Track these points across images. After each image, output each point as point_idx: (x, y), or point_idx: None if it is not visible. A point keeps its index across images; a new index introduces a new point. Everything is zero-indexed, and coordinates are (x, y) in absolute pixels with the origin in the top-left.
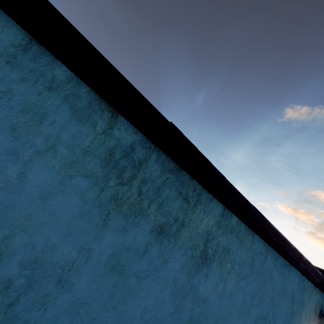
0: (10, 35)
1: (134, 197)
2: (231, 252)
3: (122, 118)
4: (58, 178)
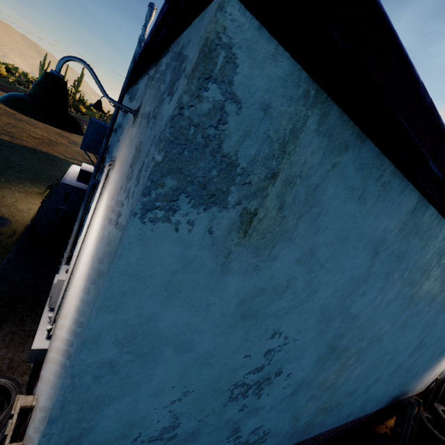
0: (408, 204)
1: (430, 283)
2: None
3: None
4: (397, 292)
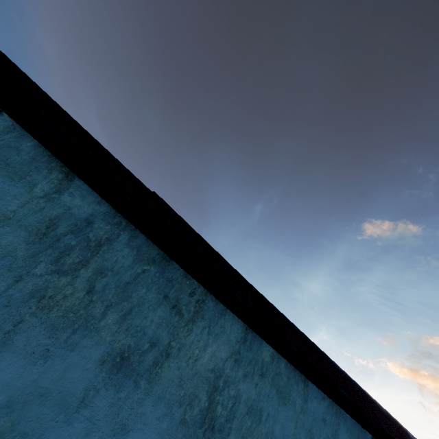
0: None
1: (79, 297)
2: (265, 417)
3: (80, 181)
4: None
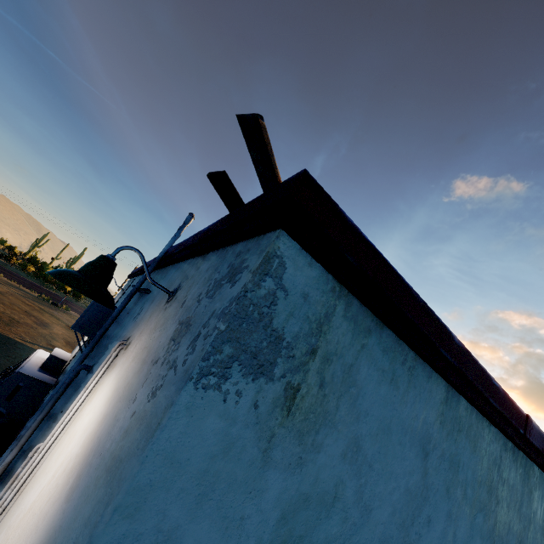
0: (439, 393)
1: (505, 512)
2: None
3: (493, 427)
4: (469, 524)
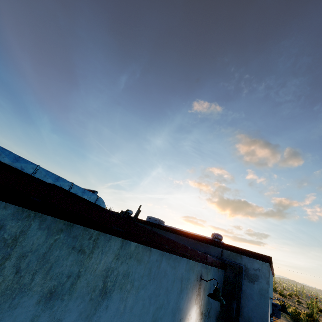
0: None
1: (10, 279)
2: (131, 274)
3: None
4: None
